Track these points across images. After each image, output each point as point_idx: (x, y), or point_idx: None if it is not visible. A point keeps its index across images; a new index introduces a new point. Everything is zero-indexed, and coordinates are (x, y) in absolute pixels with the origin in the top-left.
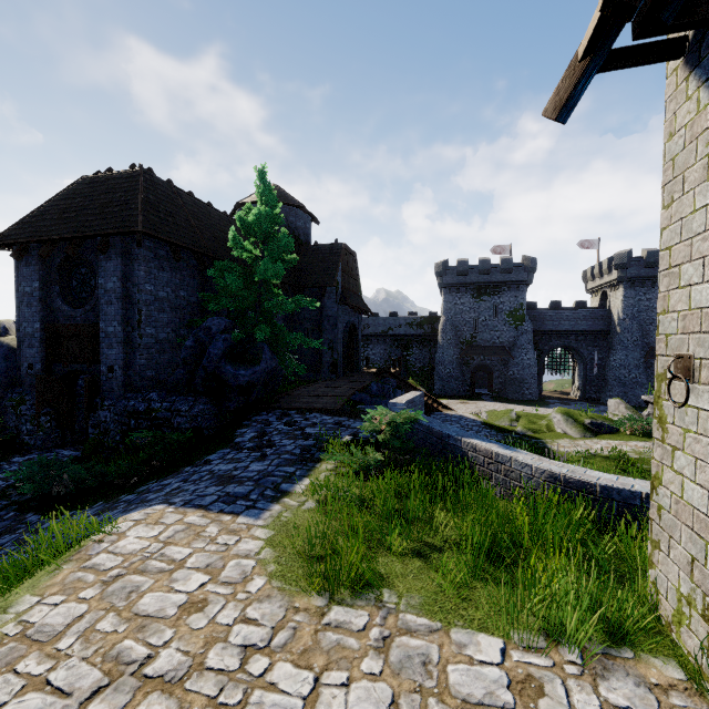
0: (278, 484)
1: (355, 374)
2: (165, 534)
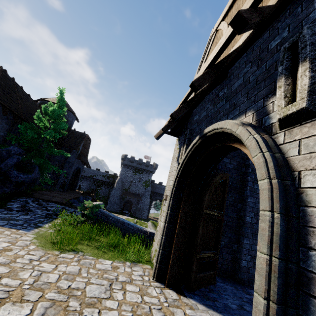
0: (36, 223)
1: (72, 191)
2: None
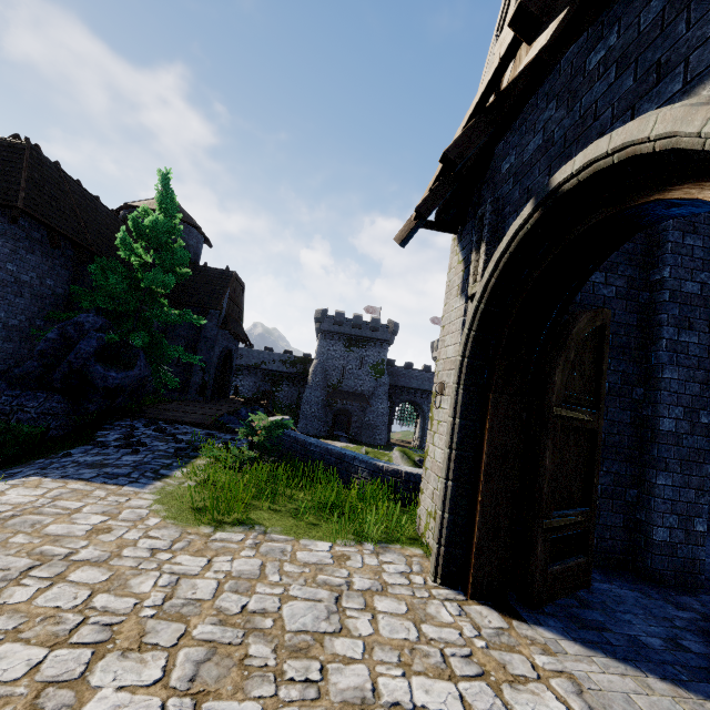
0: (157, 470)
1: (223, 400)
2: (51, 494)
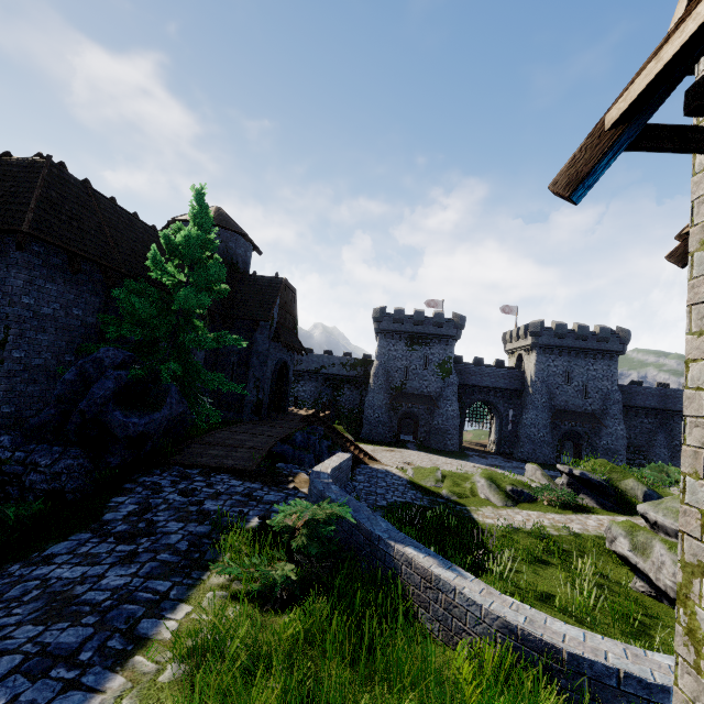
0: (136, 621)
1: (280, 417)
2: None
